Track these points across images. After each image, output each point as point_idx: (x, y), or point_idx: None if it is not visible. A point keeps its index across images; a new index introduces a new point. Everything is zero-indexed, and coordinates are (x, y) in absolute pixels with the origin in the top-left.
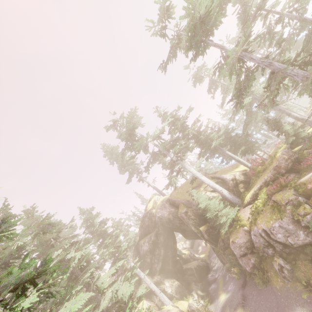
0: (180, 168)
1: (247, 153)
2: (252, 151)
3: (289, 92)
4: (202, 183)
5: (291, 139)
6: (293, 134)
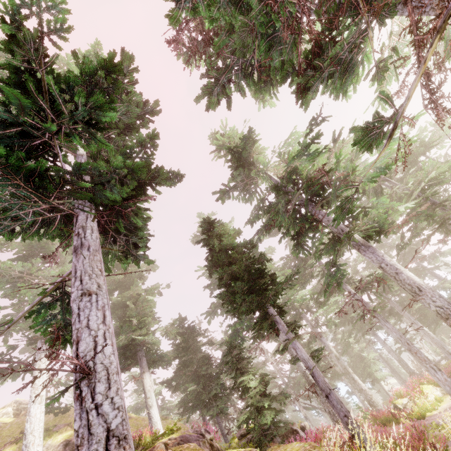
0: (27, 357)
1: (202, 408)
2: (209, 407)
3: (362, 333)
4: (61, 427)
5: (243, 416)
6: (254, 407)
